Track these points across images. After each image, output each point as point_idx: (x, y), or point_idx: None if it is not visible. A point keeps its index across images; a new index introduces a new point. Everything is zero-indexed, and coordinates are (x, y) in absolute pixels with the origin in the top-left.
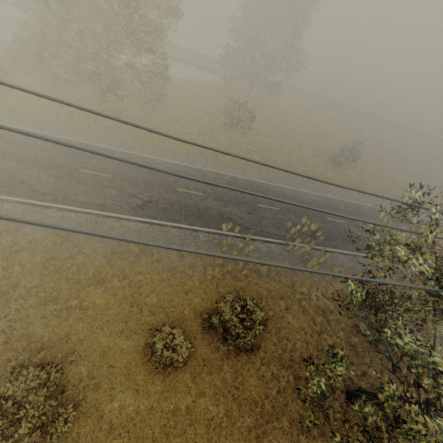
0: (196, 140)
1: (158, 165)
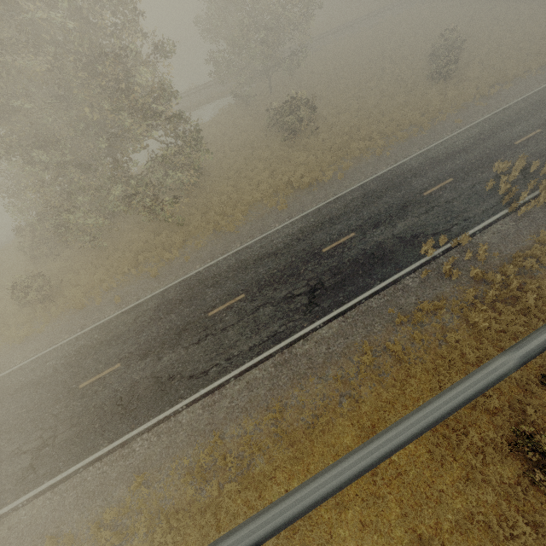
0: (278, 181)
1: (273, 241)
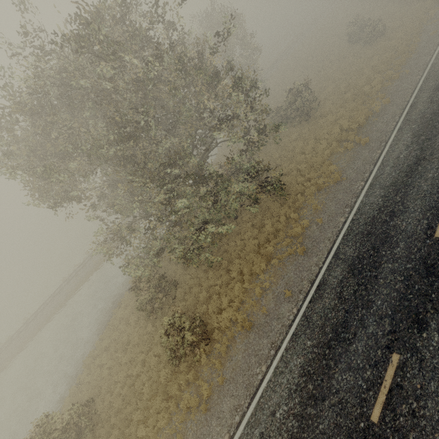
0: (334, 135)
1: (400, 157)
